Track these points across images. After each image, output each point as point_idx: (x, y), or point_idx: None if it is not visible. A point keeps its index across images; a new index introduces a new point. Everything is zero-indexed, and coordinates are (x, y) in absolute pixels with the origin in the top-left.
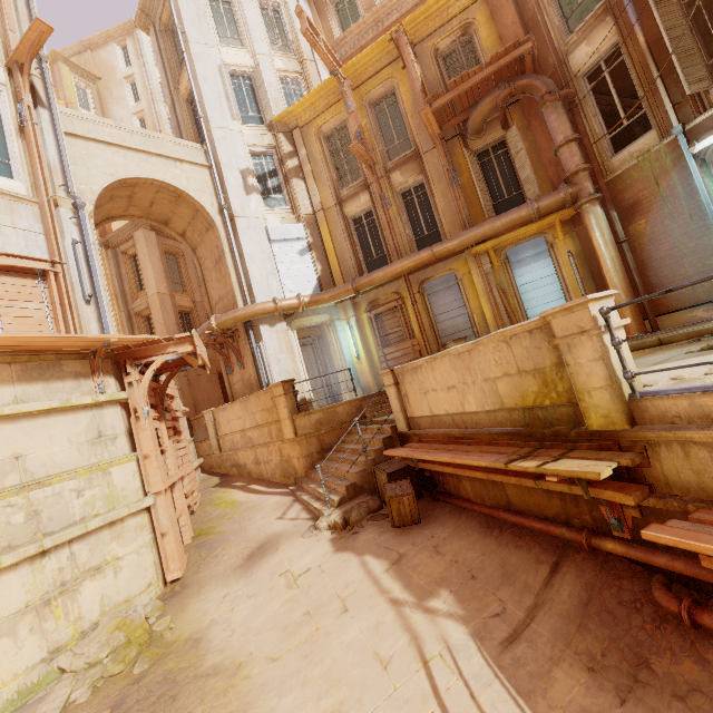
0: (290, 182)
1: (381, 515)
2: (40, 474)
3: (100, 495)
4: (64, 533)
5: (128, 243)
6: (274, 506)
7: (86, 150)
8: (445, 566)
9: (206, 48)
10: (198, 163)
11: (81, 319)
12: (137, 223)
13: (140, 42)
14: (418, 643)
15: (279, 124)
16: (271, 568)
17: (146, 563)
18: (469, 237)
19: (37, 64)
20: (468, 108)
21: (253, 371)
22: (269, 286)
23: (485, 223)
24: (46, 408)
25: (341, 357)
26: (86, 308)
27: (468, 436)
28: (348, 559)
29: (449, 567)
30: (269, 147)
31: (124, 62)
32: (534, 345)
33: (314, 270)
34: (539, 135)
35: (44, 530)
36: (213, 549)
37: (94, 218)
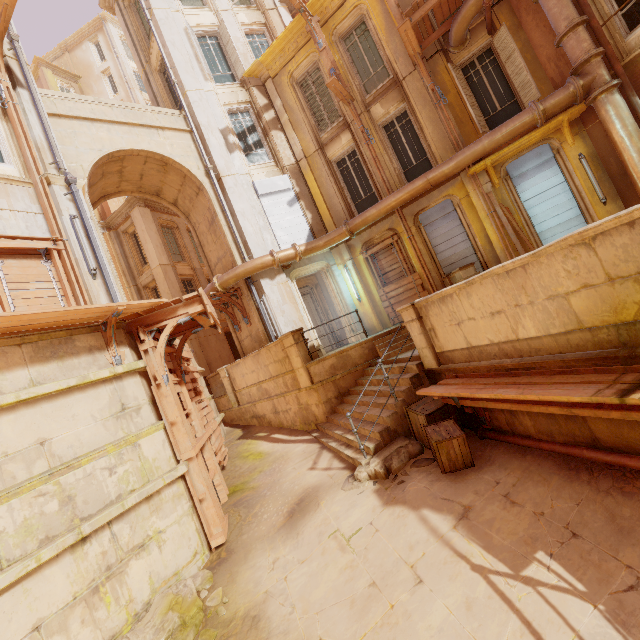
0: (269, 135)
1: (425, 460)
2: (68, 456)
3: (133, 469)
4: (101, 515)
5: (127, 222)
6: (302, 455)
7: (71, 129)
8: (529, 520)
9: (170, 12)
10: (179, 128)
11: (90, 293)
12: (132, 202)
13: (110, 36)
14: (534, 630)
15: (250, 78)
16: (317, 528)
17: (188, 532)
18: (466, 157)
19: (9, 45)
20: (449, 17)
21: (260, 325)
22: (263, 241)
23: (483, 138)
24: (63, 387)
25: (342, 301)
26: (93, 282)
27: (527, 365)
28: (402, 515)
29: (535, 522)
30: (244, 103)
31: (99, 58)
32: (637, 241)
33: (305, 219)
34: (533, 30)
35: (80, 515)
36: (251, 508)
37: (90, 198)
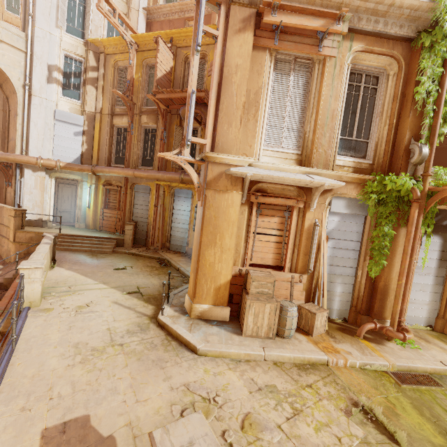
0: (86, 86)
1: None
2: None
3: None
4: None
5: None
6: None
7: None
8: None
9: None
10: (17, 47)
11: None
12: None
13: None
14: None
15: (92, 44)
16: None
17: None
18: (152, 175)
19: None
20: (183, 104)
21: (13, 193)
22: (42, 147)
23: (161, 172)
24: None
25: (80, 203)
26: None
27: None
28: None
29: None
30: (80, 56)
31: None
32: None
33: (81, 147)
34: None
35: None
36: None
37: None
